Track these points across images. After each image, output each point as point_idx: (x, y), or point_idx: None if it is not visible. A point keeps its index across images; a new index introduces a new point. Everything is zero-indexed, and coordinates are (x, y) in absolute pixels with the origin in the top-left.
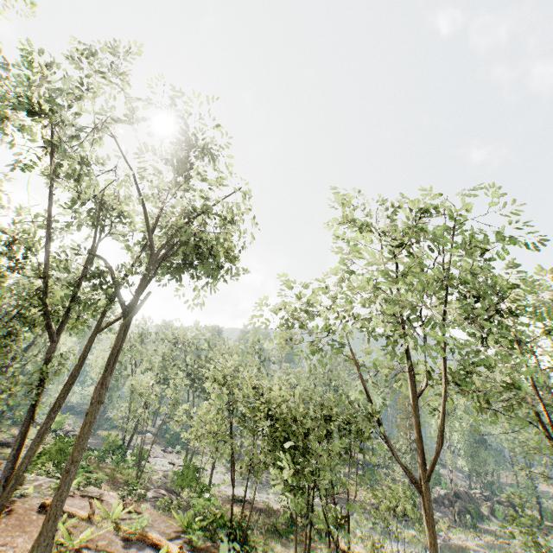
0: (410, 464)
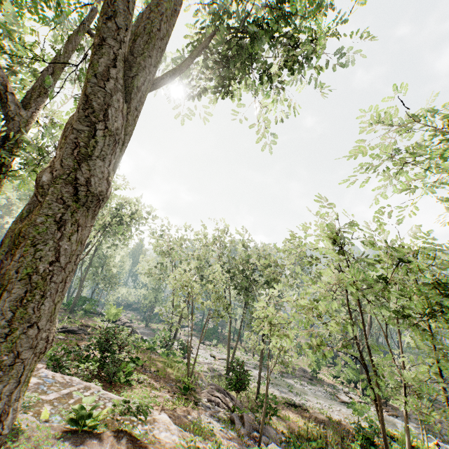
0: None
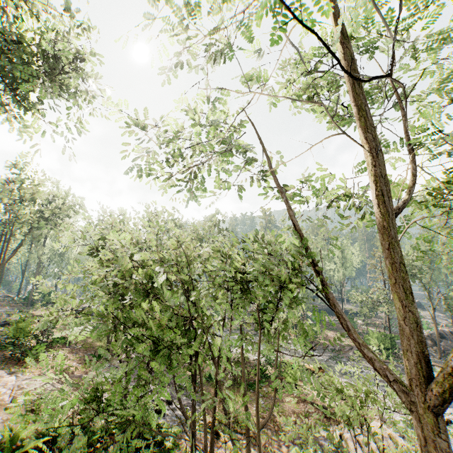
0: (389, 311)
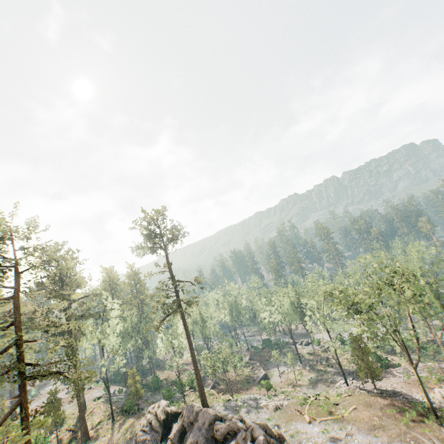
0: None
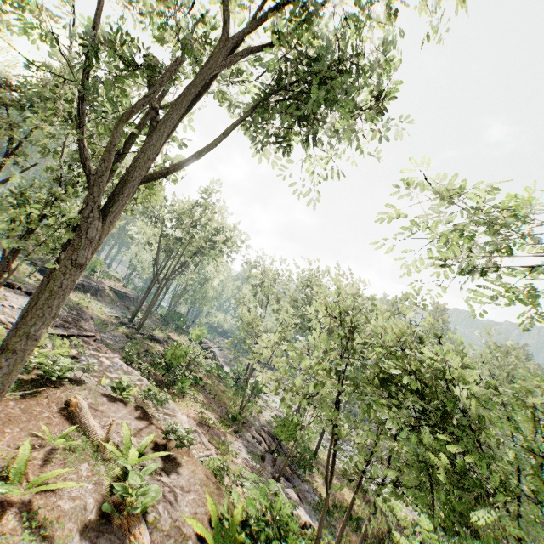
0: None
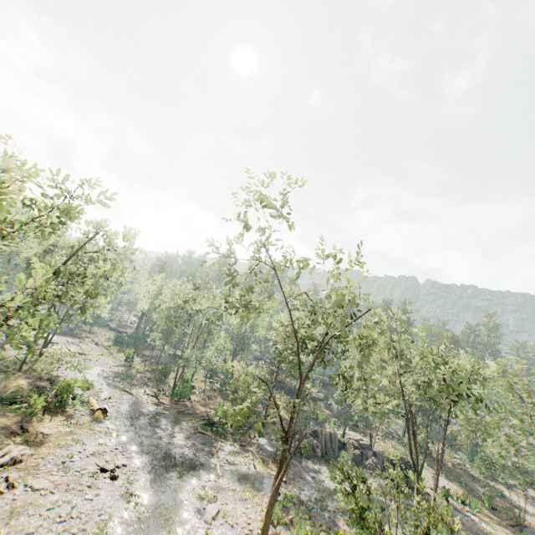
0: None
